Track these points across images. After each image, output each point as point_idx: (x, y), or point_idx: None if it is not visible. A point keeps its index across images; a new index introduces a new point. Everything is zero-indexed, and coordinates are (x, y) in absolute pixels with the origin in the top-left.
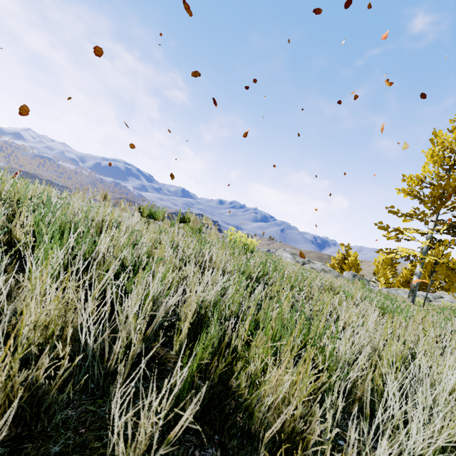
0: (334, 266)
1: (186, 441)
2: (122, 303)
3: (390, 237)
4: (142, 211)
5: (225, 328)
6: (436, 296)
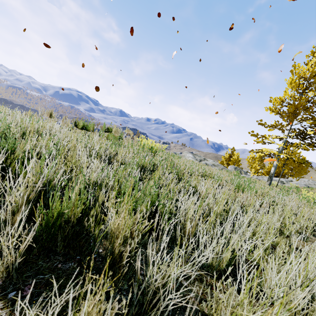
0: (223, 162)
1: (54, 259)
2: (28, 181)
3: (259, 141)
4: (78, 124)
5: (98, 195)
6: (288, 180)
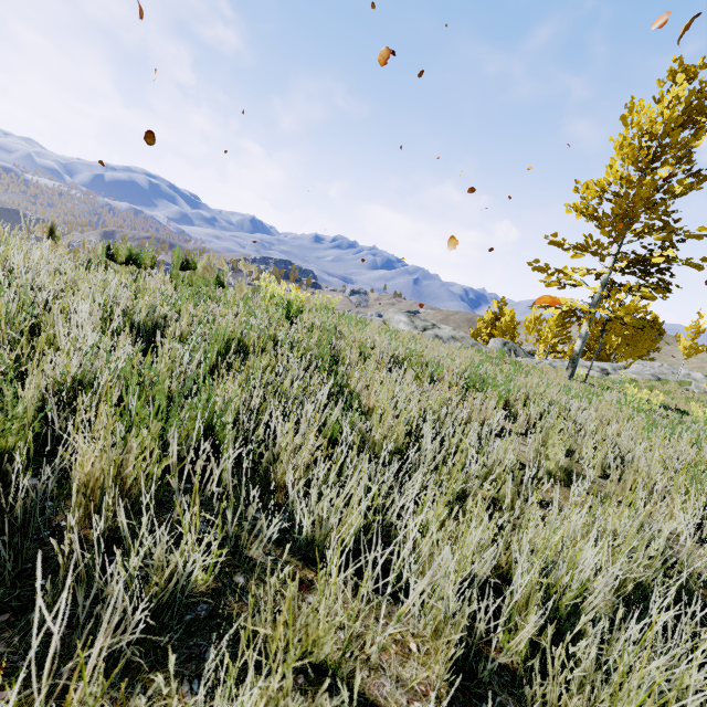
0: (480, 331)
1: None
2: None
3: (551, 283)
4: (115, 253)
5: (71, 408)
6: (618, 366)
